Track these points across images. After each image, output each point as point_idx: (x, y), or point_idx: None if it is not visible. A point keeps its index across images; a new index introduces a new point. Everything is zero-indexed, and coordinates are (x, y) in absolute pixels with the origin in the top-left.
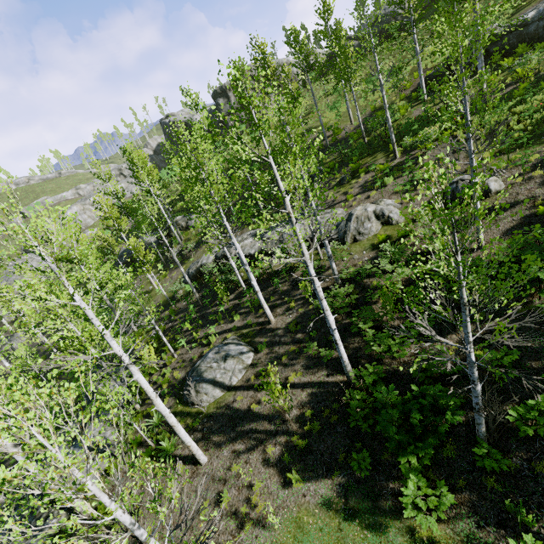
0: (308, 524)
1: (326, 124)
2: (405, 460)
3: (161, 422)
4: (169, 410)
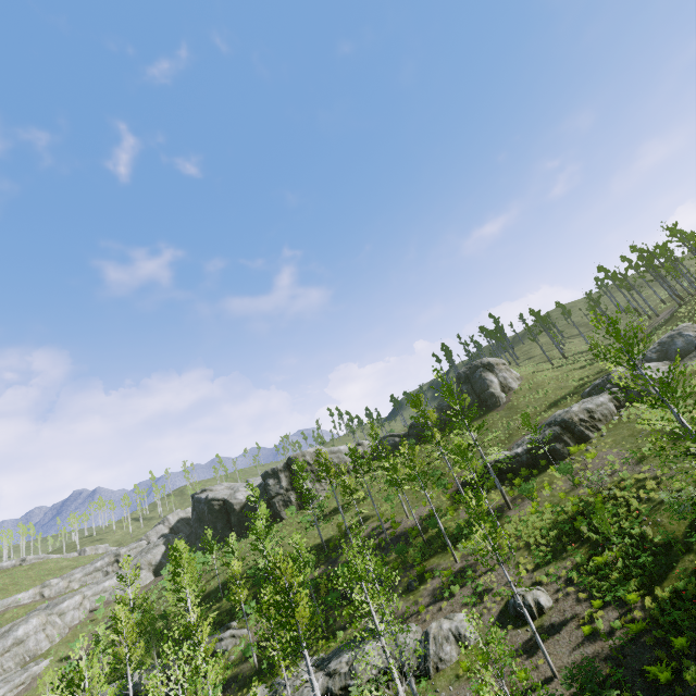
0: None
1: (383, 514)
2: None
3: None
4: None
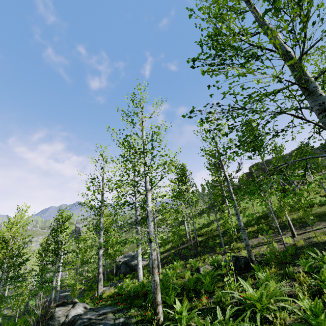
0: None
1: None
2: None
3: None
4: None
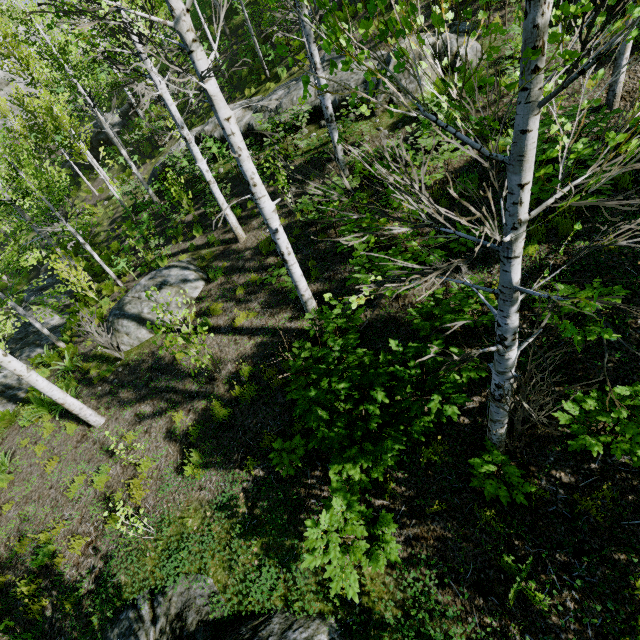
0: (191, 531)
1: None
2: (337, 469)
3: (76, 366)
4: (2, 352)
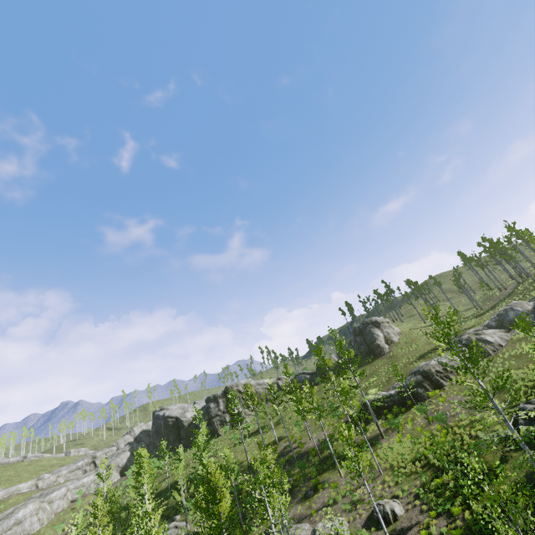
0: None
1: (293, 436)
2: None
3: None
4: None
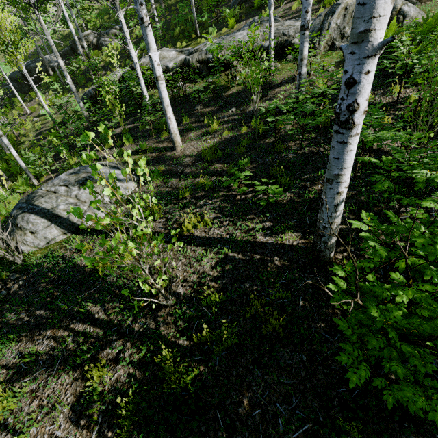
0: None
1: None
2: None
3: None
4: None
